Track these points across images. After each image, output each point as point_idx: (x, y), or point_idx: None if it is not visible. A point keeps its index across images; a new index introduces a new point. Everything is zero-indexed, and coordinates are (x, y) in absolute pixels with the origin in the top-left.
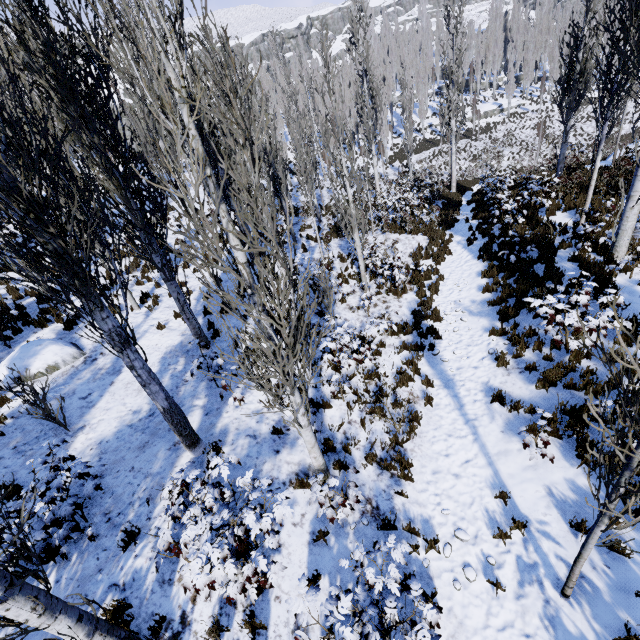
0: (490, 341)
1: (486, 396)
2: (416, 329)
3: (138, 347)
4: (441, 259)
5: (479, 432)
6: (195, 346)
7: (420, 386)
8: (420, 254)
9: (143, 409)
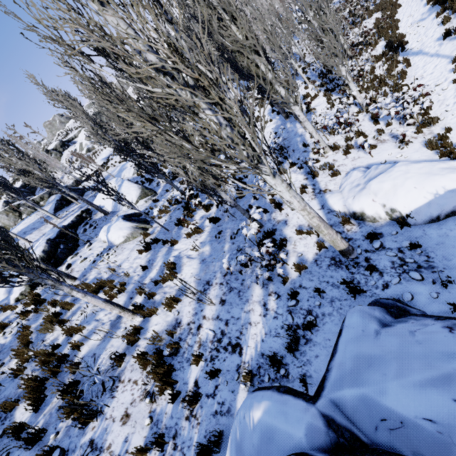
0: (438, 20)
1: (440, 40)
2: (390, 51)
3: (260, 136)
4: (394, 13)
5: (439, 54)
6: (283, 122)
7: (402, 66)
8: (379, 22)
9: (280, 140)
